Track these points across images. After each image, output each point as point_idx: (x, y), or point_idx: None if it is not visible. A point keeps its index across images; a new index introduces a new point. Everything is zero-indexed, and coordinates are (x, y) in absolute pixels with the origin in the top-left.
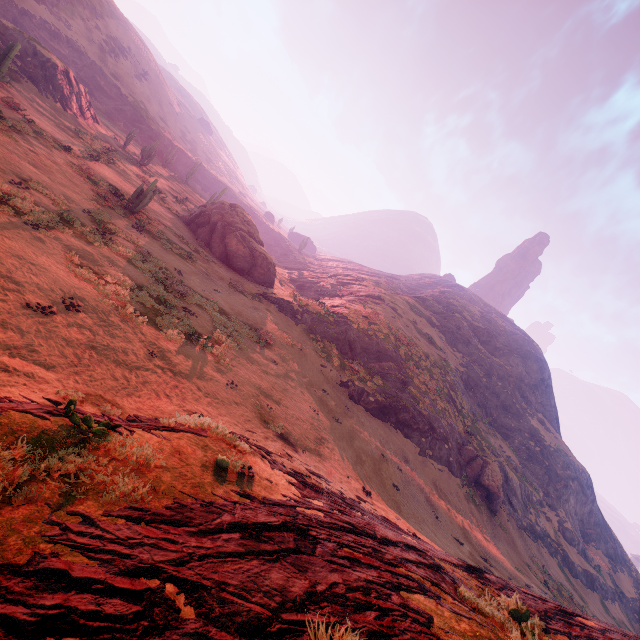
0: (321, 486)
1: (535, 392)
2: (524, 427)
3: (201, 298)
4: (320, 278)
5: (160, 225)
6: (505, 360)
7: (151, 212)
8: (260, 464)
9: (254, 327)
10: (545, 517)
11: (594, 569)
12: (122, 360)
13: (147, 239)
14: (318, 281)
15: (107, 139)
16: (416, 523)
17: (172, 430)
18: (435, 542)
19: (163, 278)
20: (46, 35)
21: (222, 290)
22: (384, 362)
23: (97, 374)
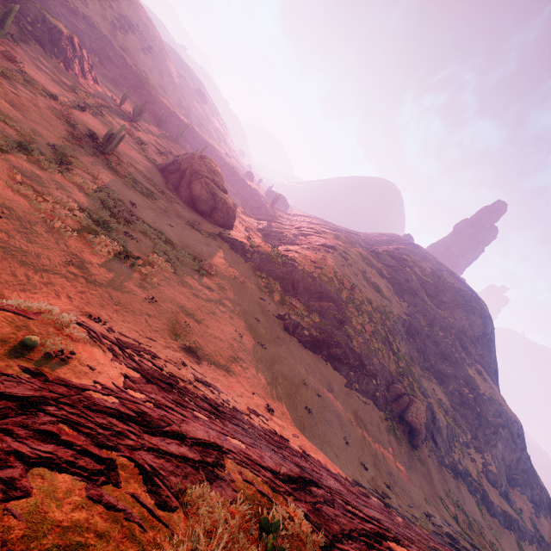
0: (196, 391)
1: (476, 345)
2: (460, 375)
3: (149, 228)
4: (285, 229)
5: (130, 167)
6: (449, 313)
7: (125, 156)
8: (95, 354)
9: (199, 258)
10: (470, 458)
11: (515, 511)
12: (31, 262)
13: (110, 175)
14: (283, 231)
15: (104, 98)
16: (318, 443)
17: None
18: (331, 462)
19: (113, 206)
20: (66, 12)
21: (177, 225)
22: (324, 302)
23: None
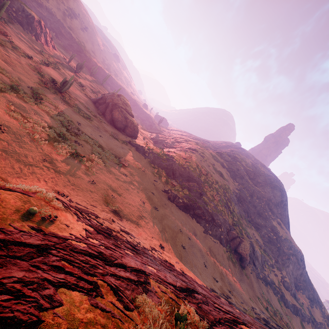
0: (122, 237)
1: (277, 207)
2: (268, 225)
3: (88, 138)
4: (167, 138)
5: (76, 101)
6: (262, 189)
7: (73, 94)
8: (68, 217)
9: (118, 156)
10: (274, 273)
11: (299, 304)
12: (22, 160)
13: (65, 106)
14: (165, 140)
15: (59, 58)
16: (190, 267)
17: (9, 190)
18: (198, 278)
19: (67, 125)
20: (35, 4)
21: (104, 136)
22: (191, 182)
23: (1, 164)
